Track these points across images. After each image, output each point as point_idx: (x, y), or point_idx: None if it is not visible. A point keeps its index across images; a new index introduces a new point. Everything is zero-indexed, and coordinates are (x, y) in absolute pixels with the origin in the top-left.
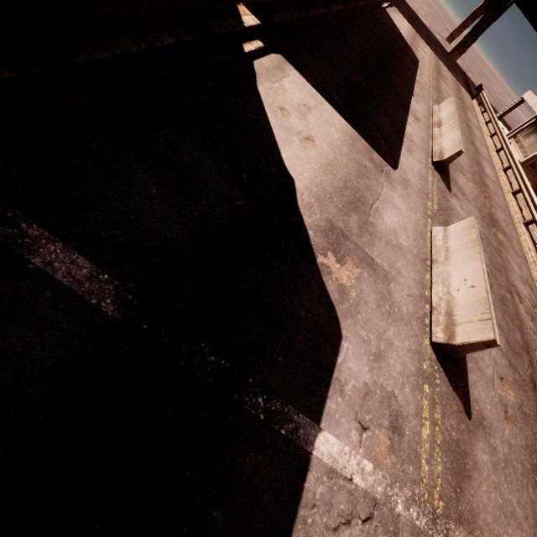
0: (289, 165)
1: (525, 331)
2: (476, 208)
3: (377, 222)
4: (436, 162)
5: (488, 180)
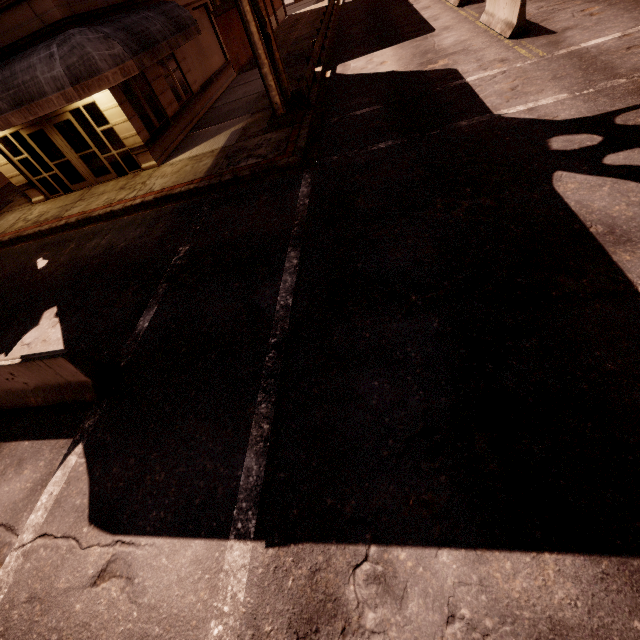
0: (385, 71)
1: None
2: None
3: (442, 47)
4: (459, 4)
5: None
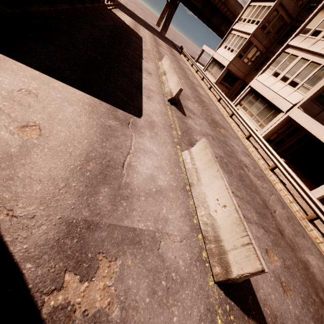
0: None
1: (259, 191)
2: (204, 119)
3: (132, 179)
4: (170, 99)
5: (204, 98)
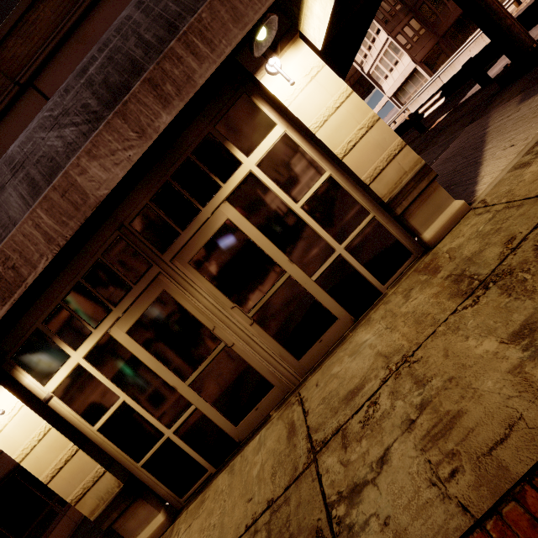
0: None
1: None
2: None
3: None
4: None
5: None
